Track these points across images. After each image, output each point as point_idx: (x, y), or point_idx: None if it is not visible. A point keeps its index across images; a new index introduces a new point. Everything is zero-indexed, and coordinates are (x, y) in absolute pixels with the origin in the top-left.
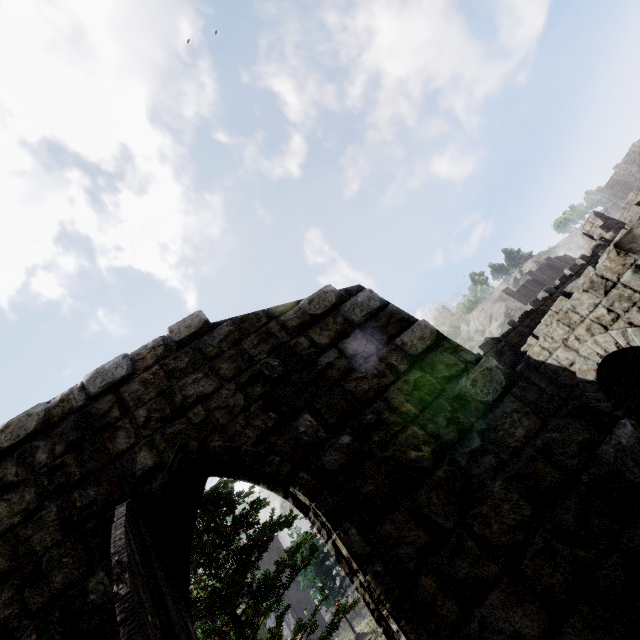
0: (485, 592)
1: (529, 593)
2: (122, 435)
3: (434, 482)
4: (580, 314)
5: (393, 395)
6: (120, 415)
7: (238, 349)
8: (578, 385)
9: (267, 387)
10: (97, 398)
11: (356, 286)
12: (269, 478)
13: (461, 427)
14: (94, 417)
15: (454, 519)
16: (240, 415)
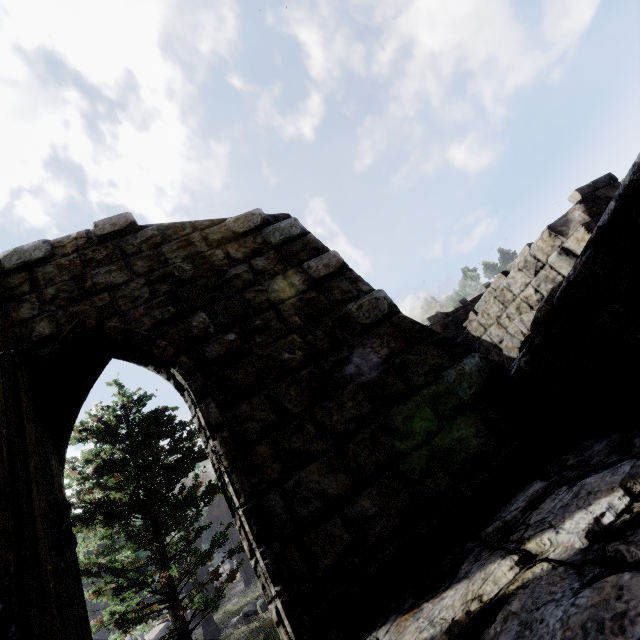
0: (308, 461)
1: (344, 466)
2: (27, 307)
3: (296, 379)
4: (513, 292)
5: (285, 308)
6: (29, 290)
7: (156, 251)
8: (504, 362)
9: (174, 286)
10: (11, 273)
11: (284, 214)
12: (157, 361)
13: (336, 341)
14: (4, 289)
15: (303, 408)
16: (142, 305)
